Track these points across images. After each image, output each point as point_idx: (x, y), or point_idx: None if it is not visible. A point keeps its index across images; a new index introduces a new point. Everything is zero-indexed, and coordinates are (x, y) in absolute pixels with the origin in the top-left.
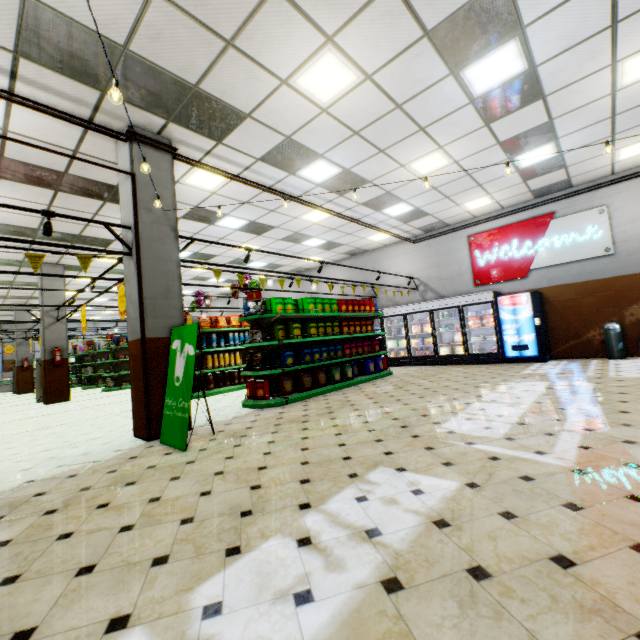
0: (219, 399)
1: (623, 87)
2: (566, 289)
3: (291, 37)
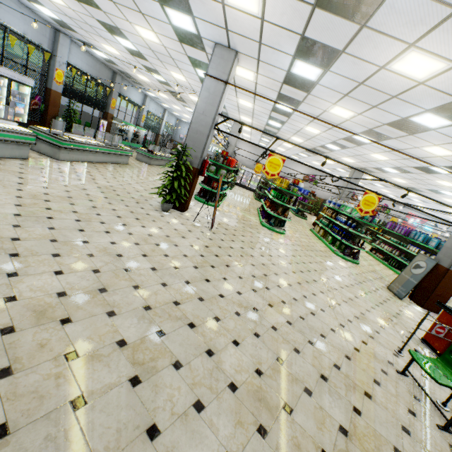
0: None
1: None
2: None
3: None
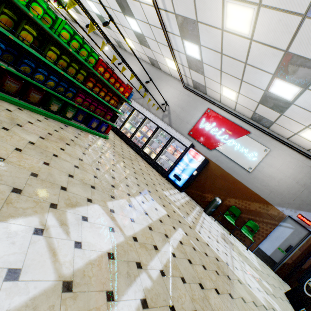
0: None
1: None
2: (219, 169)
3: None
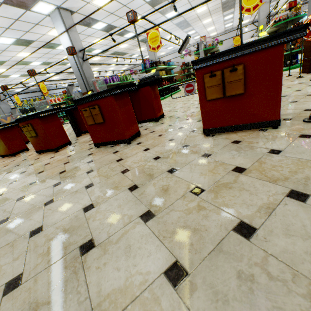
0: None
1: None
2: None
3: None
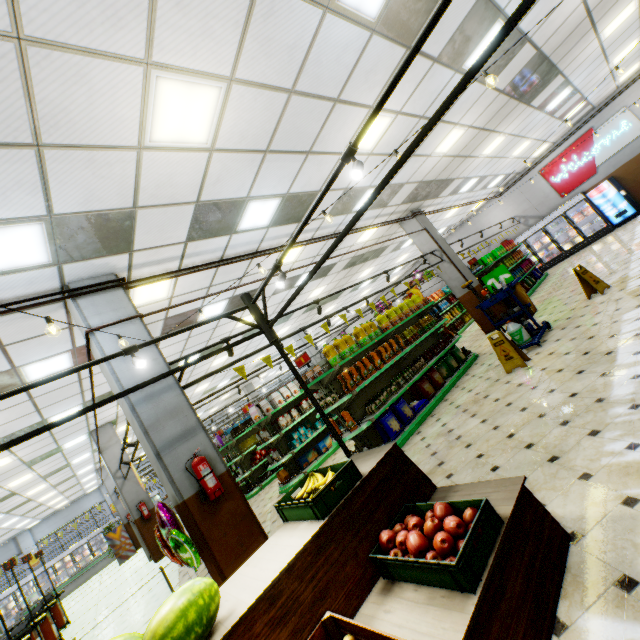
0: (469, 332)
1: (614, 65)
2: (628, 165)
3: (488, 141)
